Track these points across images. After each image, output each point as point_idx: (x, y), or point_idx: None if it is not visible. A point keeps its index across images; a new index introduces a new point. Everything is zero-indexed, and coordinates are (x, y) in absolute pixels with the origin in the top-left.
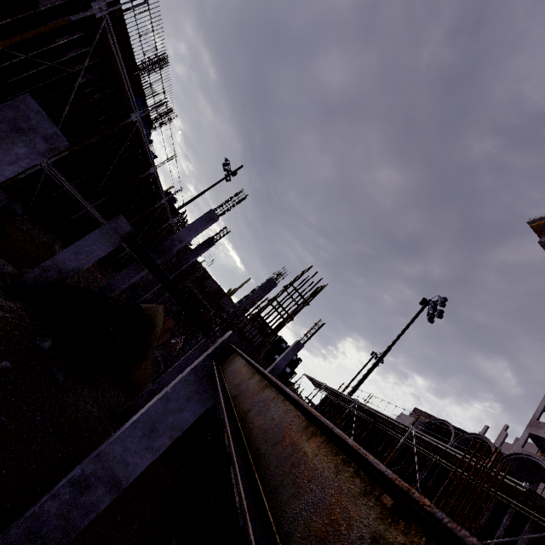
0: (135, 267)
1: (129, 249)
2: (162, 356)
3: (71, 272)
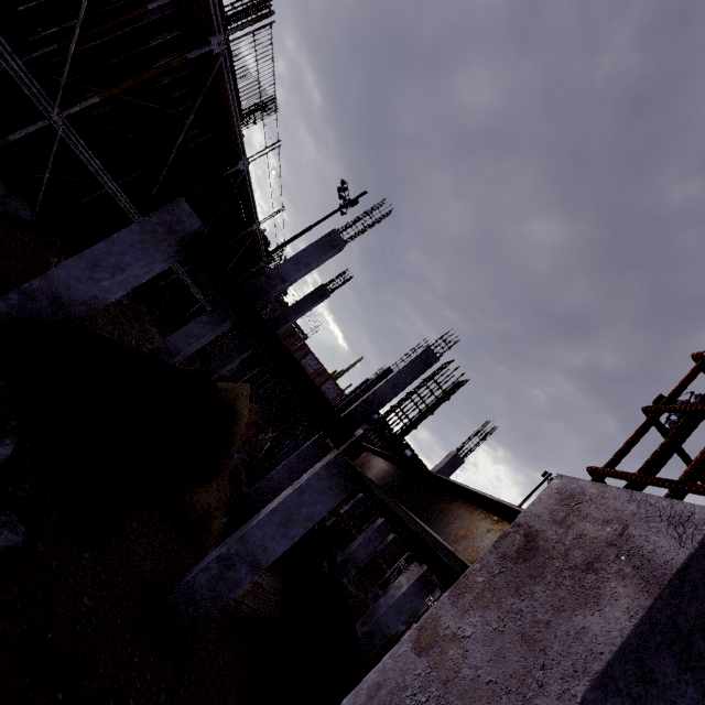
0: (209, 319)
1: (202, 302)
2: (243, 462)
3: (81, 304)
